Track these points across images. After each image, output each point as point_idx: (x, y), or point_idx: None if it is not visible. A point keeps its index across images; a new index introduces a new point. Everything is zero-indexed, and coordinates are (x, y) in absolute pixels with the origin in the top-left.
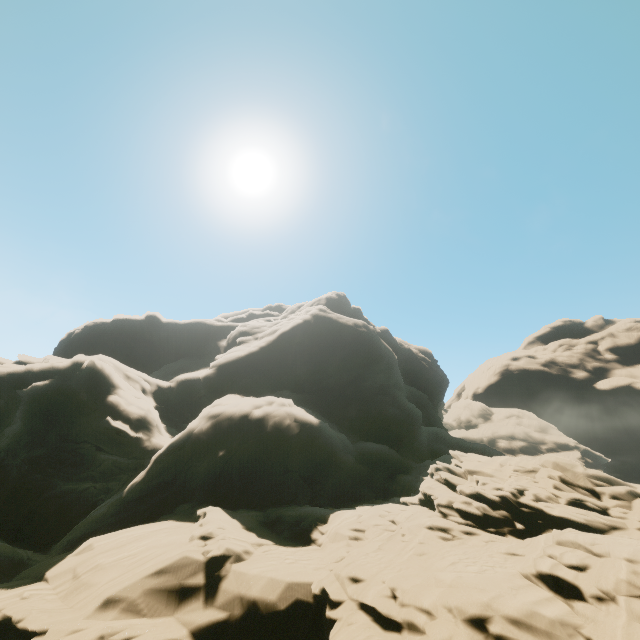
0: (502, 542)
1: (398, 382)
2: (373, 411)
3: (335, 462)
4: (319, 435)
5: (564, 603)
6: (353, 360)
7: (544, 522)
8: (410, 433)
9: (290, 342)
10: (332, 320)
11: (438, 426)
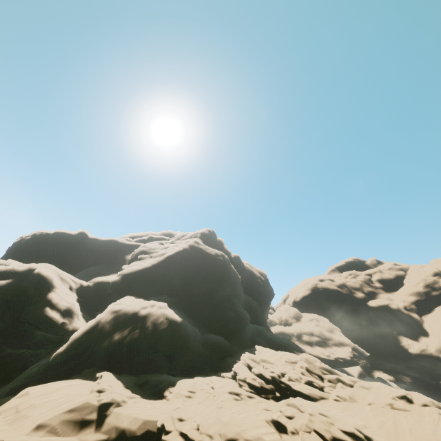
0: (266, 403)
1: (239, 293)
2: (219, 313)
3: (188, 347)
4: (180, 329)
5: (279, 435)
6: (211, 278)
7: (290, 393)
8: (240, 329)
9: (172, 262)
10: (202, 250)
11: (263, 324)
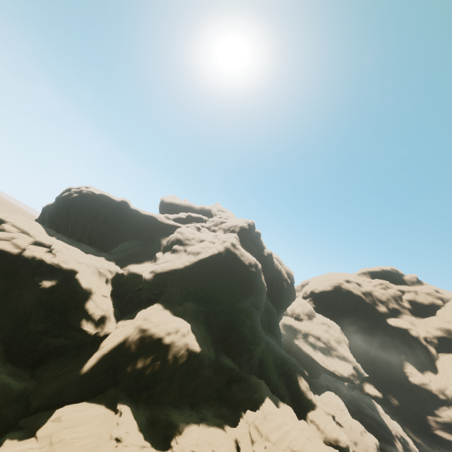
0: None
1: (261, 304)
2: (237, 330)
3: (201, 376)
4: (197, 359)
5: None
6: (238, 292)
7: None
8: (252, 352)
9: (205, 265)
10: (236, 256)
11: (275, 328)
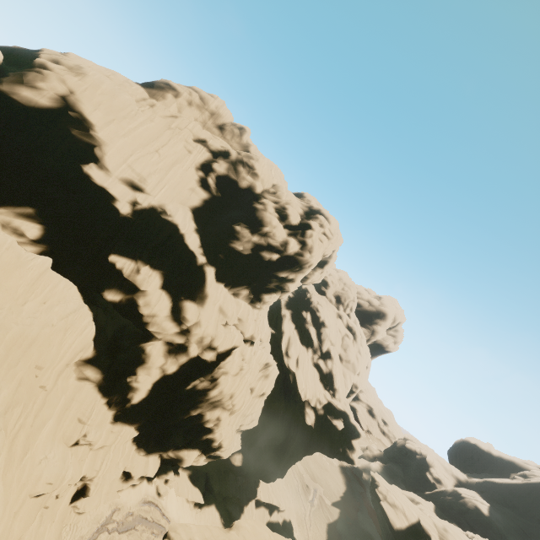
0: None
1: None
2: None
3: (488, 533)
4: (484, 518)
5: None
6: None
7: None
8: None
9: (533, 490)
10: None
11: None
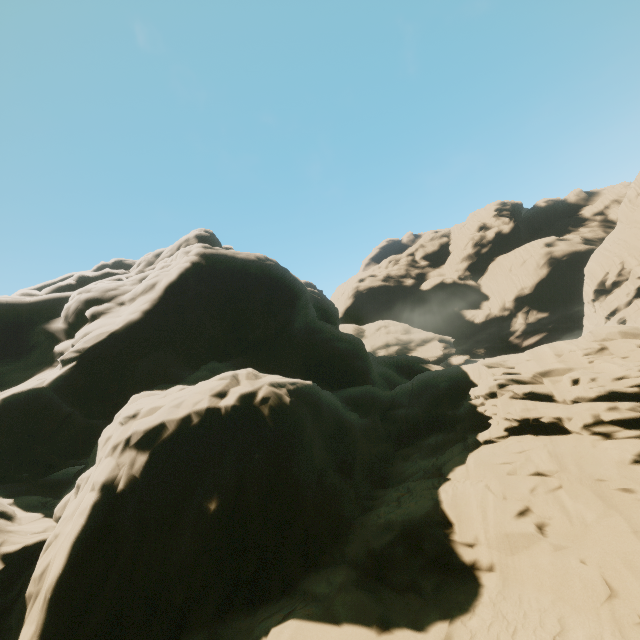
0: None
1: (315, 317)
2: (323, 353)
3: (350, 429)
4: (322, 402)
5: None
6: (277, 300)
7: None
8: (368, 364)
9: (184, 296)
10: (229, 257)
11: None
